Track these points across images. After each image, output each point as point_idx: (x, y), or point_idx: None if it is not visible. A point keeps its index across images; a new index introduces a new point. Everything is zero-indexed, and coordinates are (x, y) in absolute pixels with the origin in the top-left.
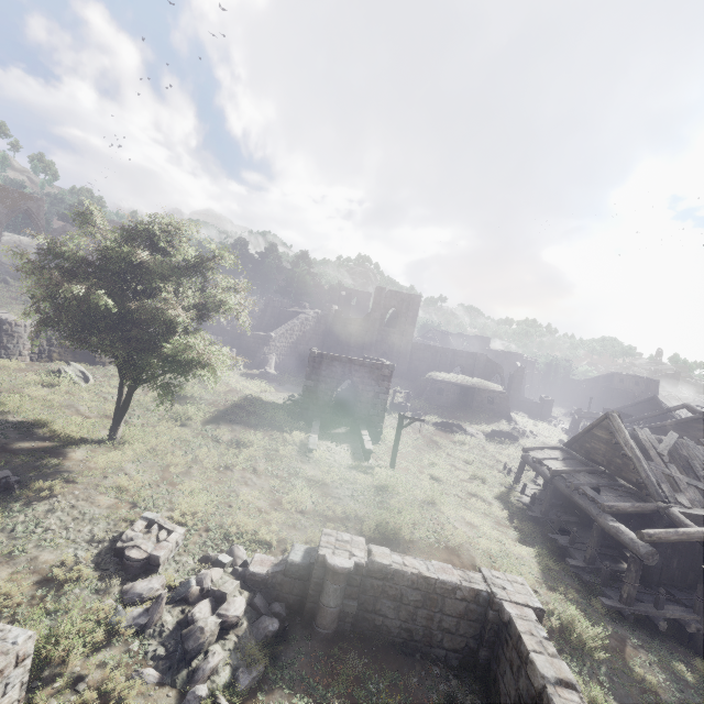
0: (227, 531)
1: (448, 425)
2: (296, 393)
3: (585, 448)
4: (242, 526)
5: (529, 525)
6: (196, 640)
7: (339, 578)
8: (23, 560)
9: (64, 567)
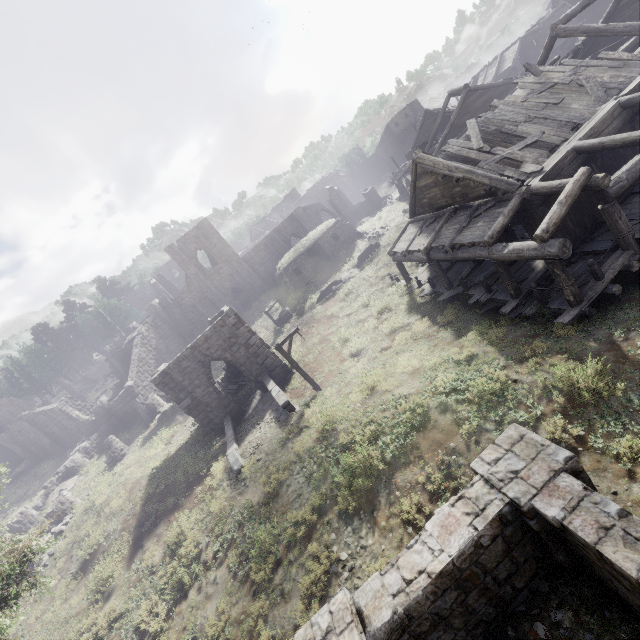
0: None
1: (327, 291)
2: None
3: (425, 204)
4: None
5: (449, 309)
6: None
7: None
8: None
9: None
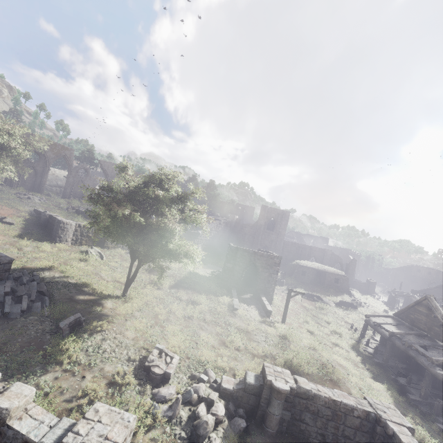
0: (199, 359)
1: (310, 295)
2: (215, 270)
3: (410, 318)
4: (206, 356)
5: (376, 368)
6: (204, 429)
7: (281, 396)
8: (96, 369)
9: (118, 375)
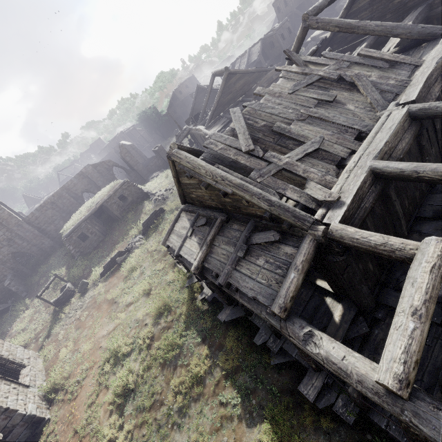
0: None
1: (111, 263)
2: None
3: (195, 199)
4: None
5: (232, 339)
6: None
7: None
8: None
9: None
